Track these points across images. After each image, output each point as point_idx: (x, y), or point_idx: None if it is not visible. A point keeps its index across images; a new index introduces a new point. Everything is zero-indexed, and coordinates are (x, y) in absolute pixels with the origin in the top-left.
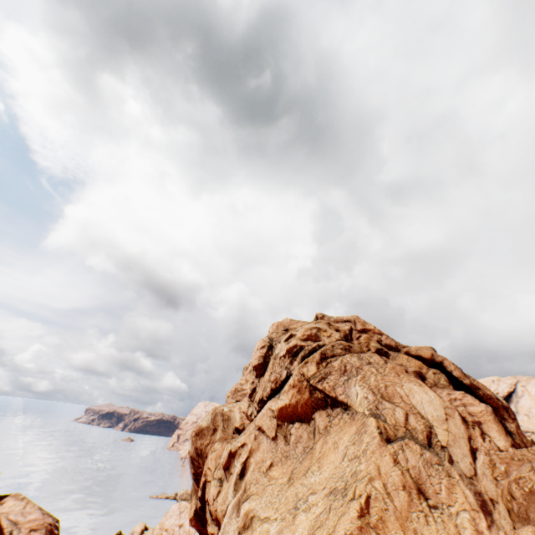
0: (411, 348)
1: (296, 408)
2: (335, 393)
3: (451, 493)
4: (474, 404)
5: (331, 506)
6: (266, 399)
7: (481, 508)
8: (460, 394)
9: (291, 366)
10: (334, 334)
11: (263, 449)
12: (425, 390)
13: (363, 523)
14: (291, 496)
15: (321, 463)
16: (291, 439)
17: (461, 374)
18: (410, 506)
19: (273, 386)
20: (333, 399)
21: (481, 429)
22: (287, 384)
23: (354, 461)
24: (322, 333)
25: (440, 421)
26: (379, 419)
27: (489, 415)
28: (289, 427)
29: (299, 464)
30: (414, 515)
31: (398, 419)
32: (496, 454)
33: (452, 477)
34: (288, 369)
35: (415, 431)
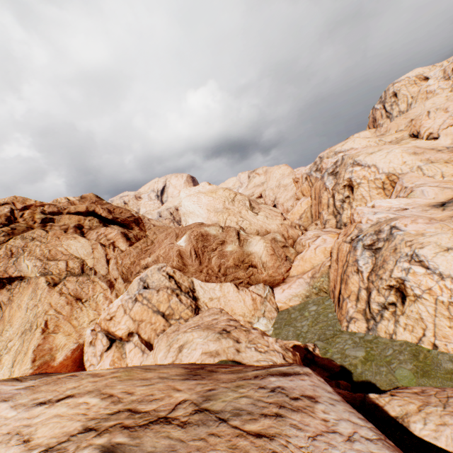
0: (72, 208)
1: None
2: (9, 274)
3: (95, 289)
4: (112, 232)
5: (25, 340)
6: None
7: (109, 287)
8: (104, 229)
9: None
10: None
11: None
12: (79, 241)
13: (46, 335)
14: None
15: (12, 322)
16: None
17: (108, 213)
18: (72, 310)
19: None
20: (9, 279)
21: (115, 245)
22: None
23: (34, 308)
24: None
25: (89, 255)
26: (48, 275)
27: (119, 235)
28: None
29: None
30: (75, 312)
31: (62, 268)
32: (120, 256)
33: (96, 282)
34: None
35: (74, 269)
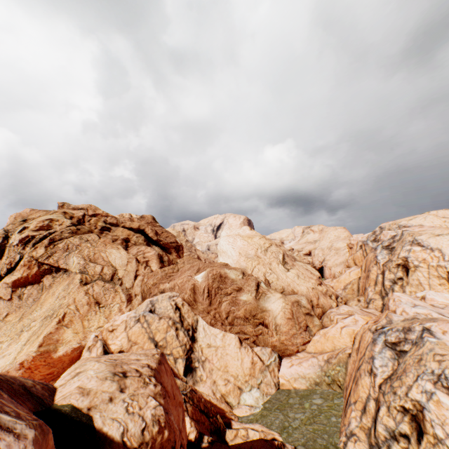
0: (127, 223)
1: (28, 278)
2: (58, 264)
3: (114, 298)
4: (150, 252)
5: (43, 324)
6: (5, 276)
7: (127, 300)
8: (145, 247)
9: (24, 251)
10: (66, 222)
11: (1, 308)
12: (120, 251)
13: (59, 326)
14: (20, 326)
15: (43, 305)
16: (24, 297)
17: (154, 234)
18: (89, 311)
19: (9, 267)
20: (57, 268)
21: (148, 264)
22: (20, 264)
23: (62, 299)
24: (55, 223)
25: (123, 266)
26: (84, 274)
27: (155, 256)
28: (23, 290)
29: (30, 309)
30: (90, 313)
31: (97, 271)
32: (148, 274)
33: (118, 292)
34: (22, 254)
35: (106, 275)
